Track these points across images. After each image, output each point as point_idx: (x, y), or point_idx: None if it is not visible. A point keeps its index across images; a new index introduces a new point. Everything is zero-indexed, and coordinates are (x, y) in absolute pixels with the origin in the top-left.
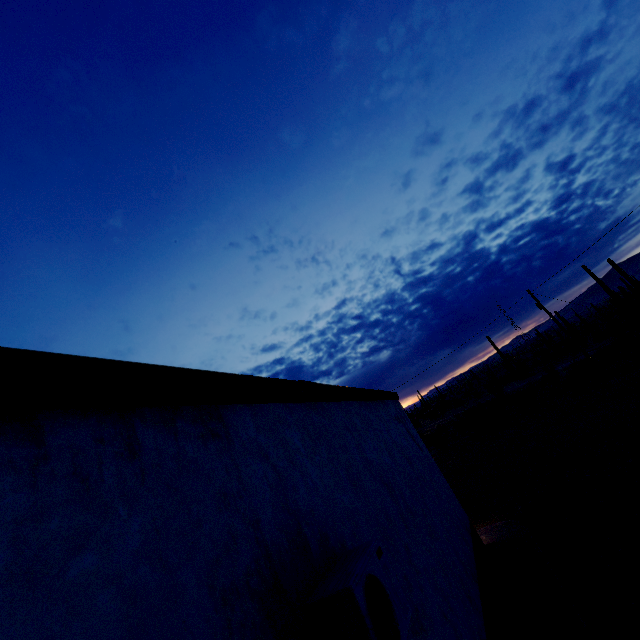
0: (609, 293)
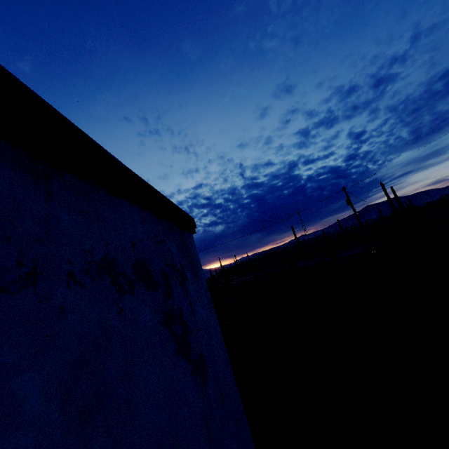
0: (393, 208)
